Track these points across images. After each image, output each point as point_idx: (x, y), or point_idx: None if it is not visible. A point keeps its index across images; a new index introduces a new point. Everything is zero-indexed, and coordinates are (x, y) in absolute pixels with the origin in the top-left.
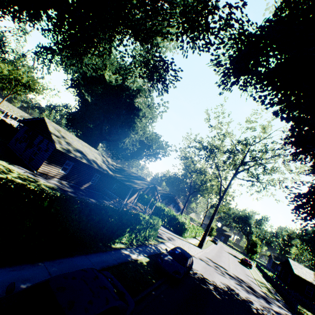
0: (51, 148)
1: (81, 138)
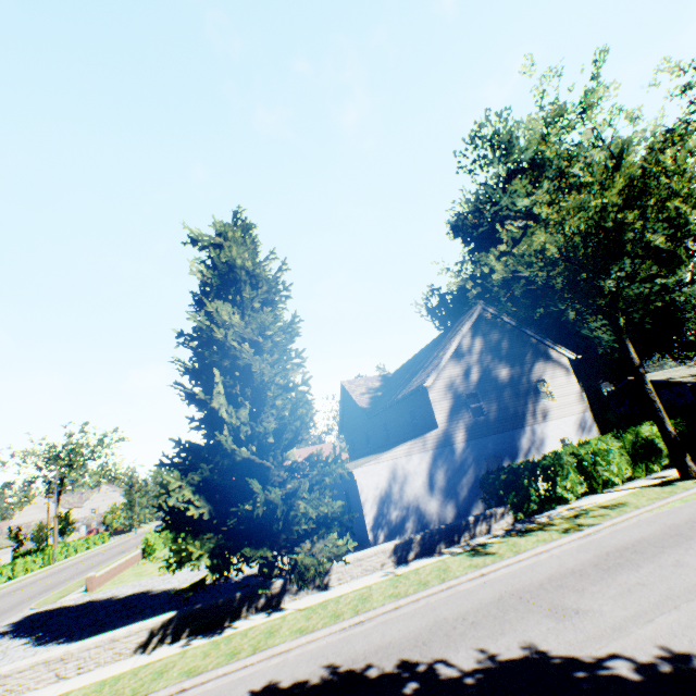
0: (682, 390)
1: (619, 377)
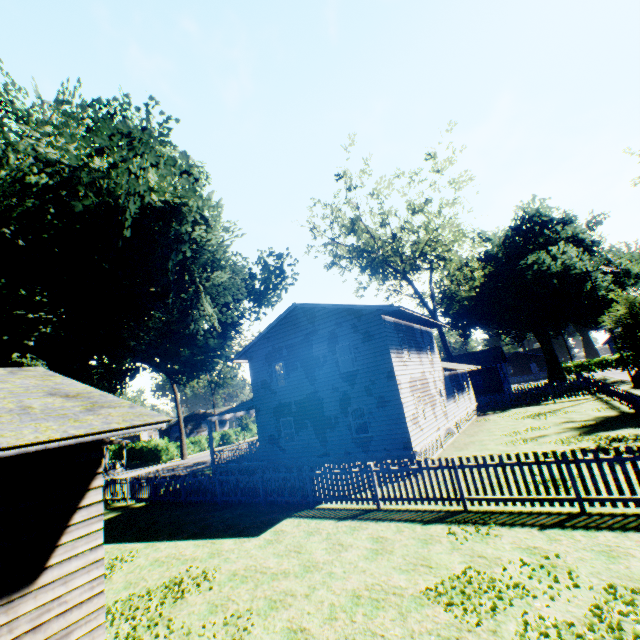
0: None
1: None
